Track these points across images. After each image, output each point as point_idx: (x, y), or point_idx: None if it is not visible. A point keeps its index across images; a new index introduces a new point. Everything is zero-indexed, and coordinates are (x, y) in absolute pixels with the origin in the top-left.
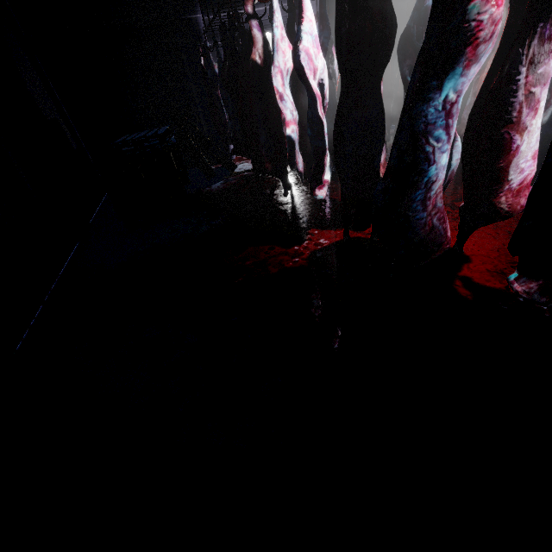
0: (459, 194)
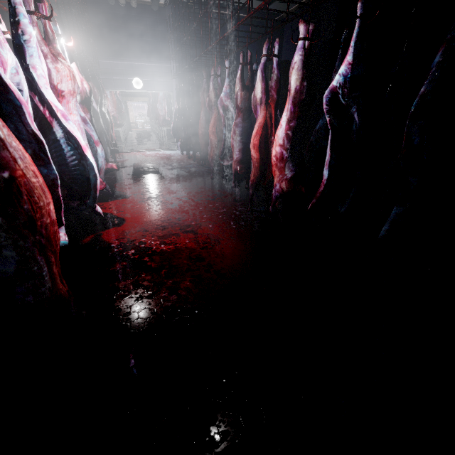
0: (183, 193)
